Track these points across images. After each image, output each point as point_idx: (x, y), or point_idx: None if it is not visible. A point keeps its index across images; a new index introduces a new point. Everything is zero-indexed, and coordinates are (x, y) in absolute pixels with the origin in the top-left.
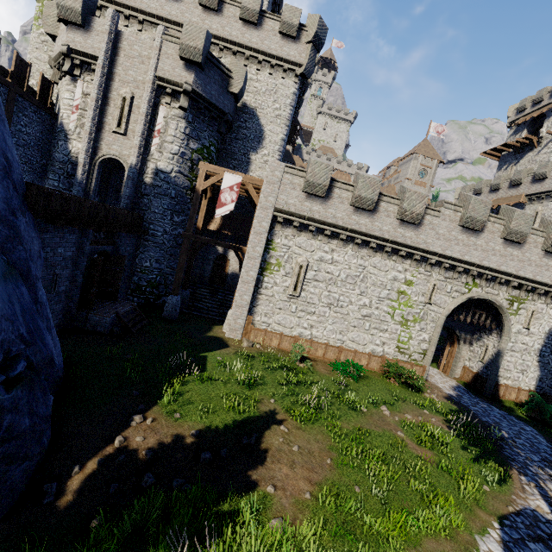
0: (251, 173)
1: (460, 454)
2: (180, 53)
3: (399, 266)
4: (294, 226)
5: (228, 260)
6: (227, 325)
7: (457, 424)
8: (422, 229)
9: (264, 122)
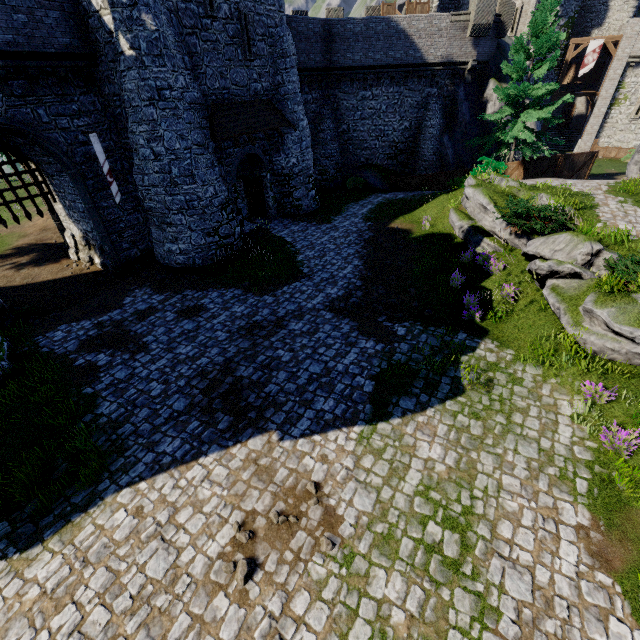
0: (607, 20)
1: None
2: None
3: None
4: None
5: (575, 105)
6: (576, 150)
7: None
8: None
9: None
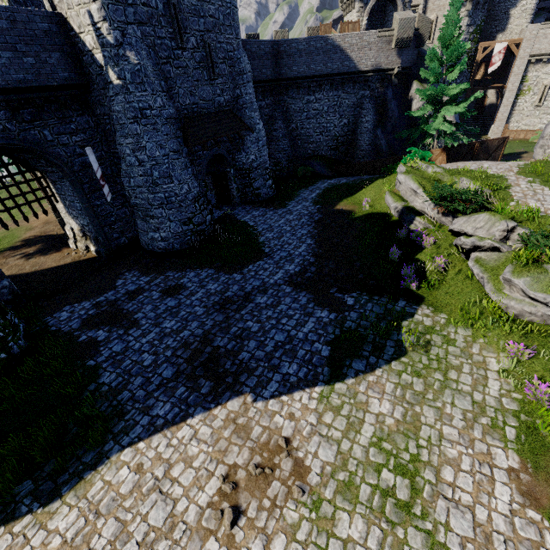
0: (509, 26)
1: None
2: None
3: None
4: (543, 62)
5: (487, 97)
6: (490, 133)
7: None
8: None
9: None
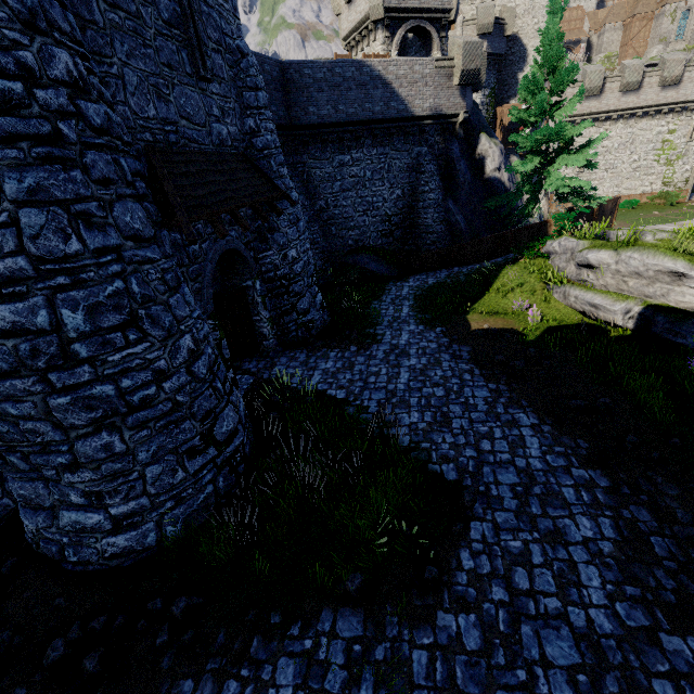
0: None
1: None
2: (478, 32)
3: (662, 122)
4: (576, 124)
5: None
6: None
7: None
8: (681, 86)
9: (526, 41)
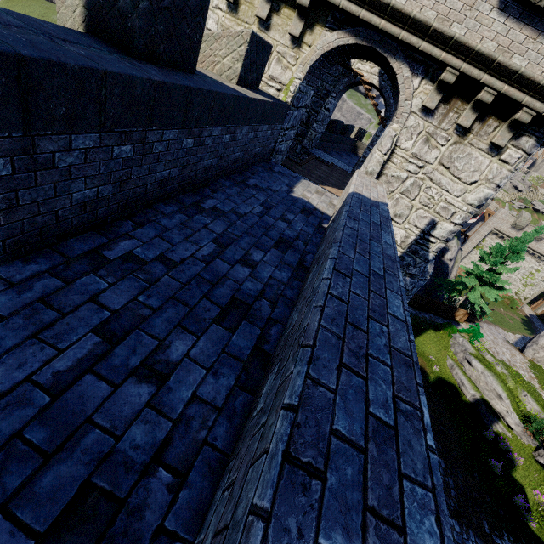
0: None
1: (521, 326)
2: None
3: (537, 263)
4: (498, 236)
5: None
6: None
7: (525, 322)
8: None
9: None
